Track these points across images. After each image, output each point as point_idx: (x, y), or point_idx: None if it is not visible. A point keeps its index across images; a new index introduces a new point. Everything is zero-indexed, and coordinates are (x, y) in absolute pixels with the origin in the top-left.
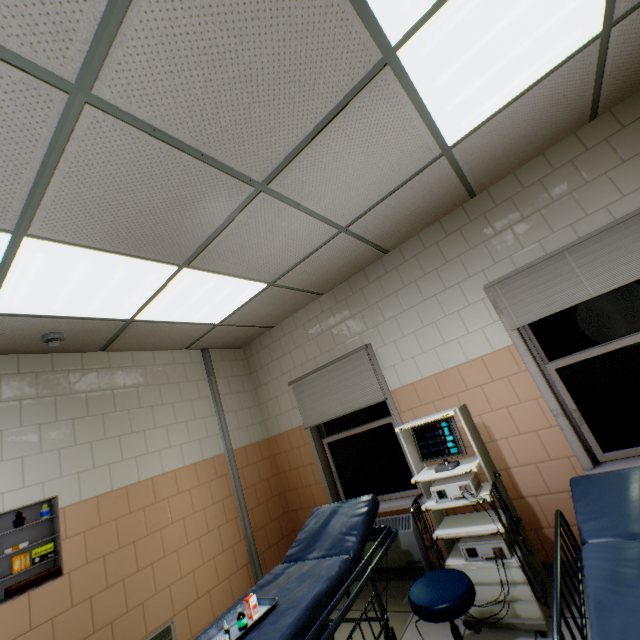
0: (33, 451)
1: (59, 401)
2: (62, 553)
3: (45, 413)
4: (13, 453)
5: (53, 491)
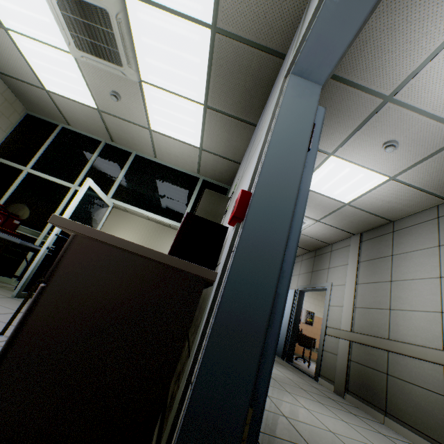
0: (312, 302)
1: (317, 295)
2: (313, 322)
3: (315, 296)
4: (309, 301)
5: (313, 311)
